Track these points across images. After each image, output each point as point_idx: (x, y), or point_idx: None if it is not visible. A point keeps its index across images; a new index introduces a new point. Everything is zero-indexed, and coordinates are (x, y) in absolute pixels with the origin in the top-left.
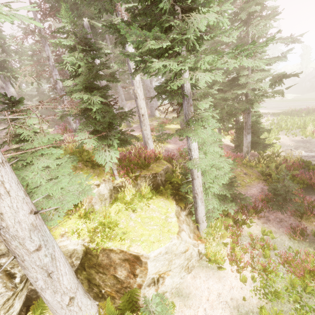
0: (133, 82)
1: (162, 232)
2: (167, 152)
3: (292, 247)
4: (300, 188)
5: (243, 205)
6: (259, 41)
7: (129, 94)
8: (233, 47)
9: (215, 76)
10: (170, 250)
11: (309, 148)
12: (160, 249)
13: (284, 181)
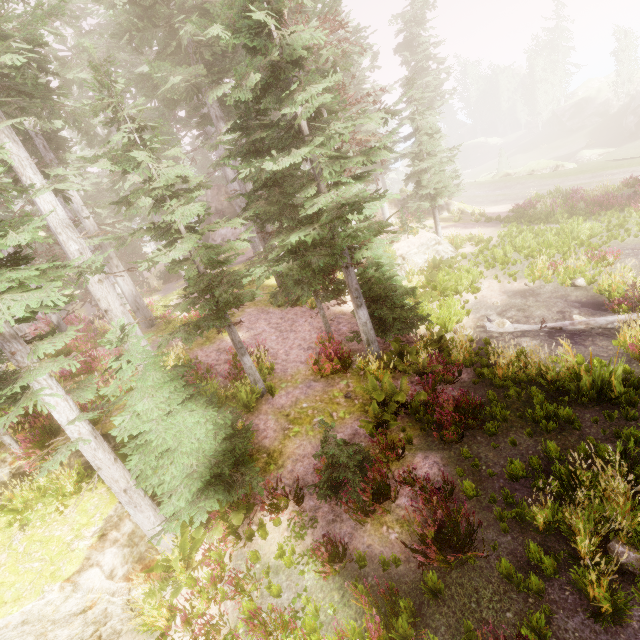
0: (69, 256)
1: (40, 576)
2: (219, 355)
3: (307, 590)
4: (424, 431)
5: (291, 480)
6: (337, 117)
7: (233, 206)
8: (276, 142)
9: (42, 297)
10: (35, 617)
11: (529, 310)
12: (8, 618)
13: (327, 442)
